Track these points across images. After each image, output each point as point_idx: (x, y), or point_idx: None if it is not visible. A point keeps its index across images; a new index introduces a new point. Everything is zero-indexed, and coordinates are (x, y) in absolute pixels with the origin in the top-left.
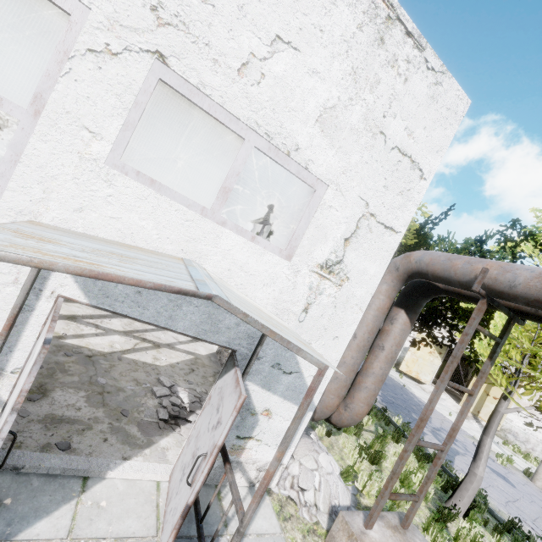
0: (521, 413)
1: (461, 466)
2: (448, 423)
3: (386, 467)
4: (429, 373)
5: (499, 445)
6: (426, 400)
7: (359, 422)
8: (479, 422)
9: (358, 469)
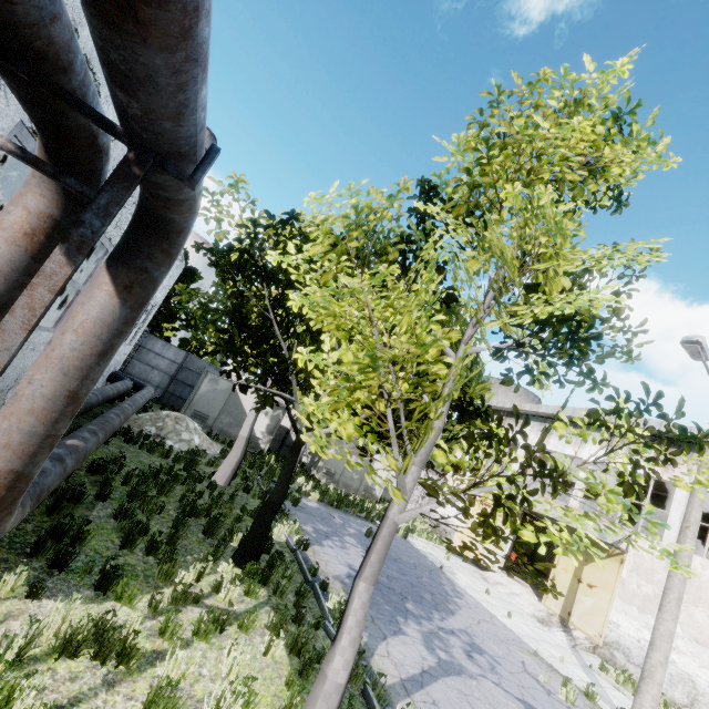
0: (630, 610)
1: (440, 695)
2: (491, 627)
3: (157, 675)
4: (497, 552)
5: (592, 670)
6: (475, 591)
7: (179, 583)
8: (569, 631)
9: (2, 668)
